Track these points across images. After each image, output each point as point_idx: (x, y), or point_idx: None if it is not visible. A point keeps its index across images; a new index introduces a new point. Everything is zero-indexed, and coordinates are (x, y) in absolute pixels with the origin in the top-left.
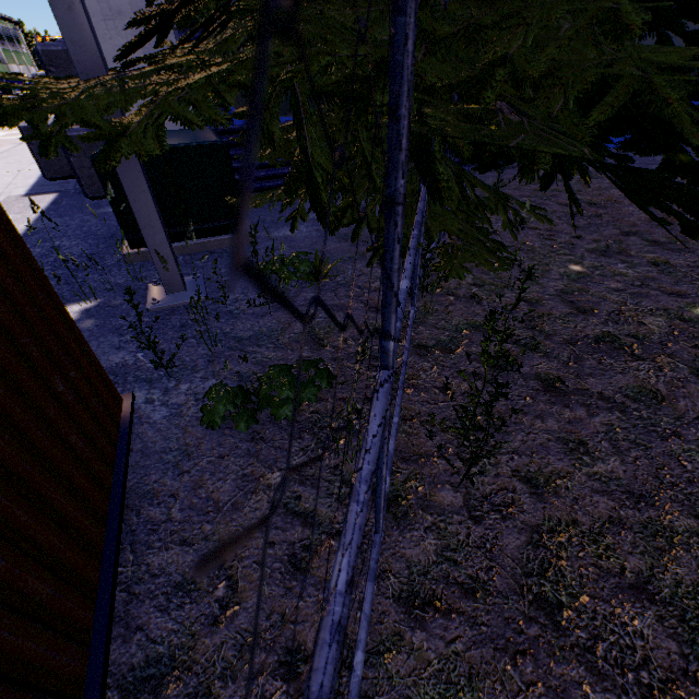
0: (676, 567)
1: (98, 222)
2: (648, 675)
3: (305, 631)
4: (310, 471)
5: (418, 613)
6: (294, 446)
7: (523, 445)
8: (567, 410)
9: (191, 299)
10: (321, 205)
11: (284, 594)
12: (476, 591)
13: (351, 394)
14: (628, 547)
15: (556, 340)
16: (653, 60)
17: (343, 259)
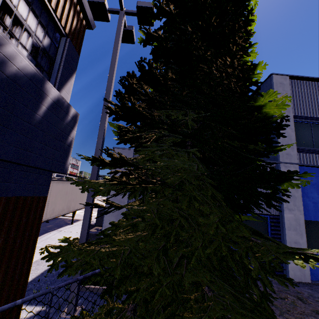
0: None
1: None
2: None
3: None
4: None
5: None
6: None
7: None
8: None
9: None
10: None
11: None
12: None
13: None
14: None
15: None
16: None
17: None
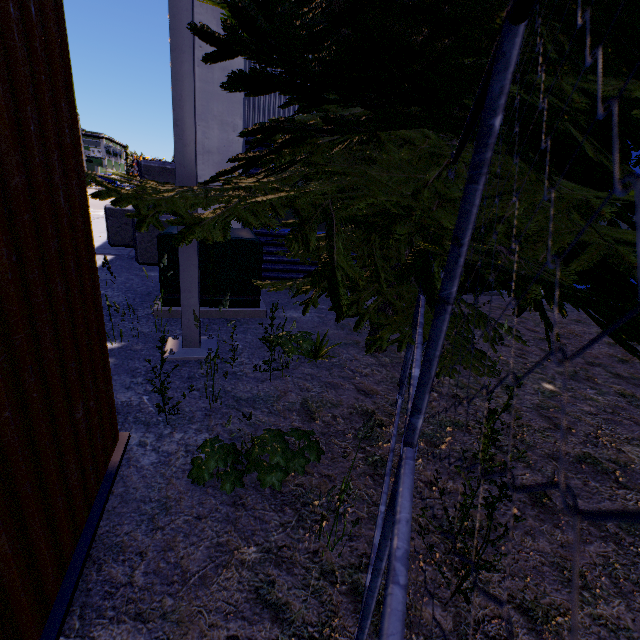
0: None
1: (140, 281)
2: None
3: None
4: (288, 552)
5: None
6: (274, 519)
7: (515, 564)
8: (558, 530)
9: (208, 355)
10: (338, 297)
11: None
12: None
13: (336, 472)
14: None
15: (538, 452)
16: (612, 236)
17: (339, 344)
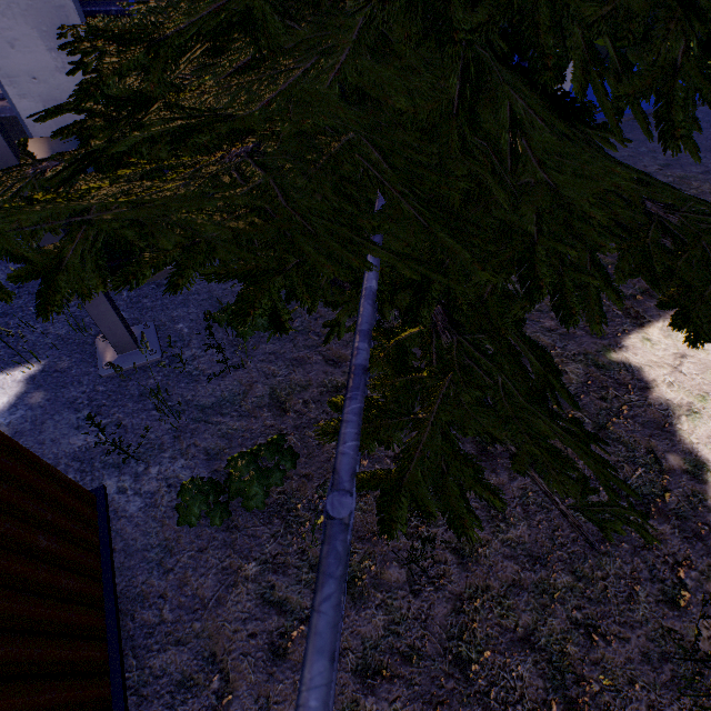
0: (552, 619)
1: None
2: (521, 707)
3: (286, 709)
4: (281, 558)
5: (370, 681)
6: (265, 532)
7: None
8: (493, 475)
9: (151, 391)
10: (277, 313)
11: (267, 679)
12: (413, 657)
13: (313, 470)
14: (523, 606)
15: None
16: (574, 228)
17: None
